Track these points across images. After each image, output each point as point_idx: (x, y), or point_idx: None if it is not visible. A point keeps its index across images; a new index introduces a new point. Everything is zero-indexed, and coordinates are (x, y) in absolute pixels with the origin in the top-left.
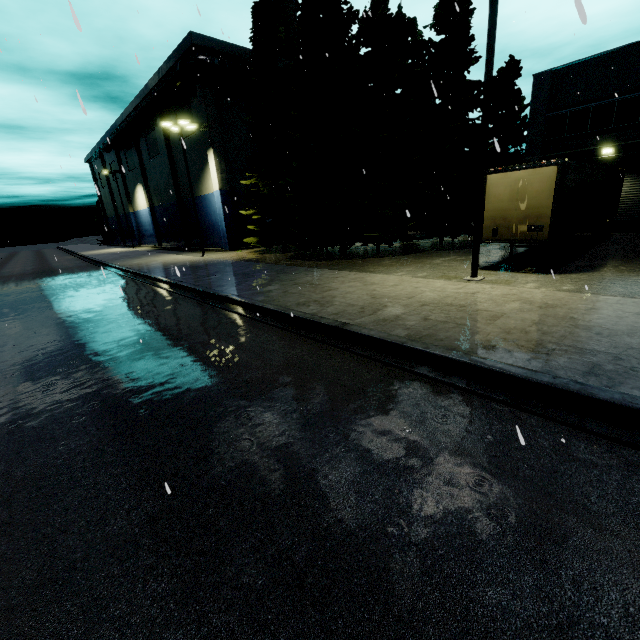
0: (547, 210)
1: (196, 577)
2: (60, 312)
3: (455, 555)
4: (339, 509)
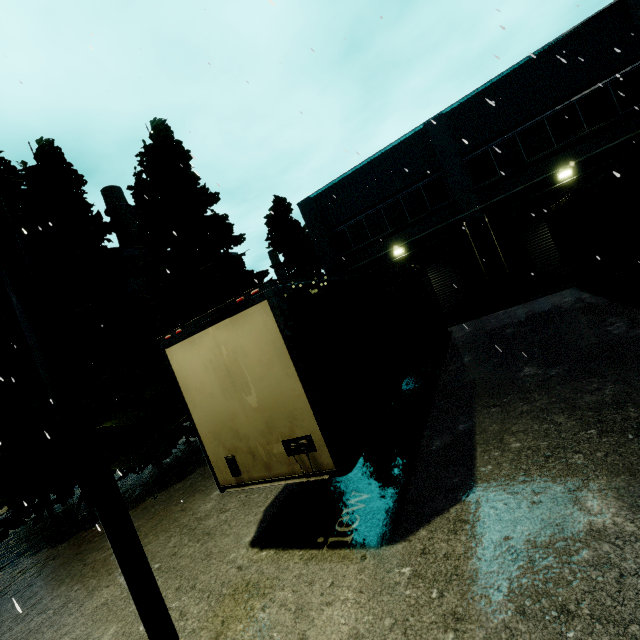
0: (299, 399)
1: None
2: None
3: None
4: None
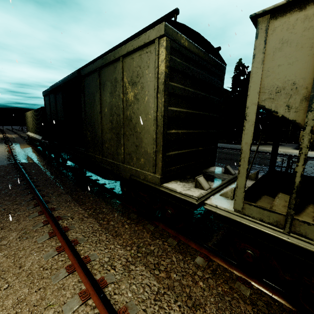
0: None
1: None
2: None
3: None
4: None
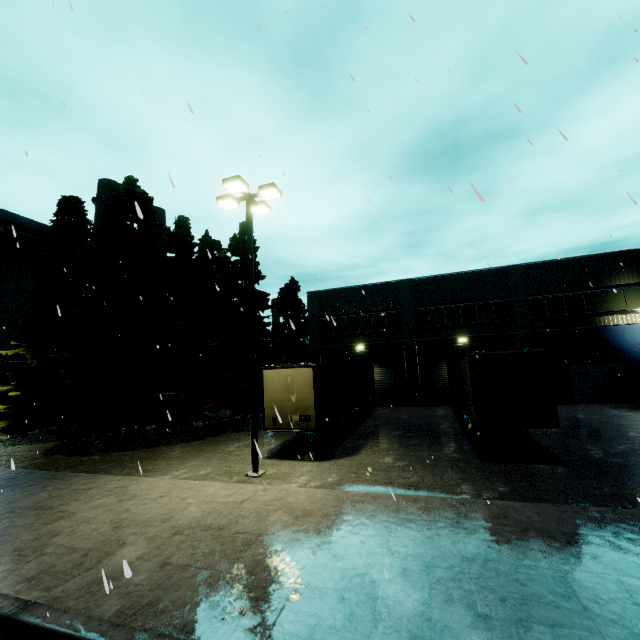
0: (311, 402)
1: None
2: None
3: None
4: None
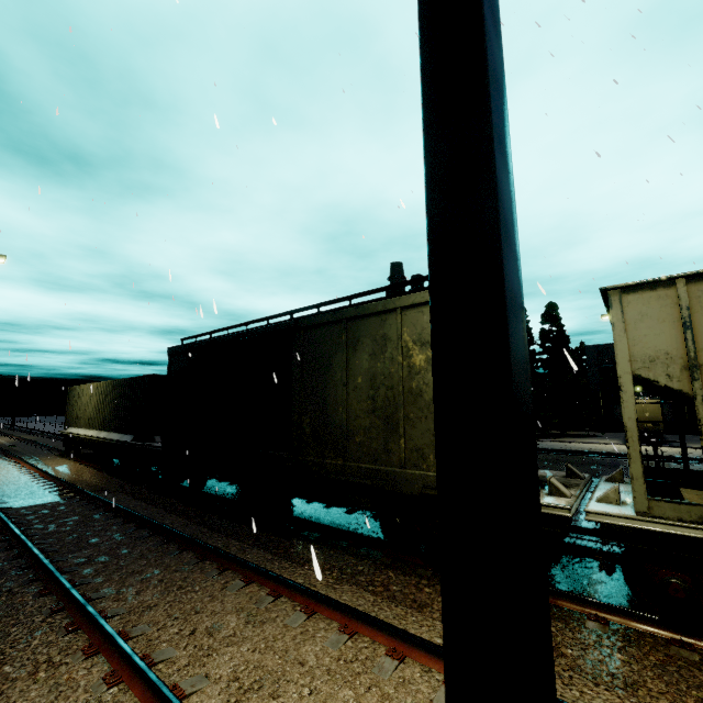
0: (660, 417)
1: None
2: None
3: None
4: None
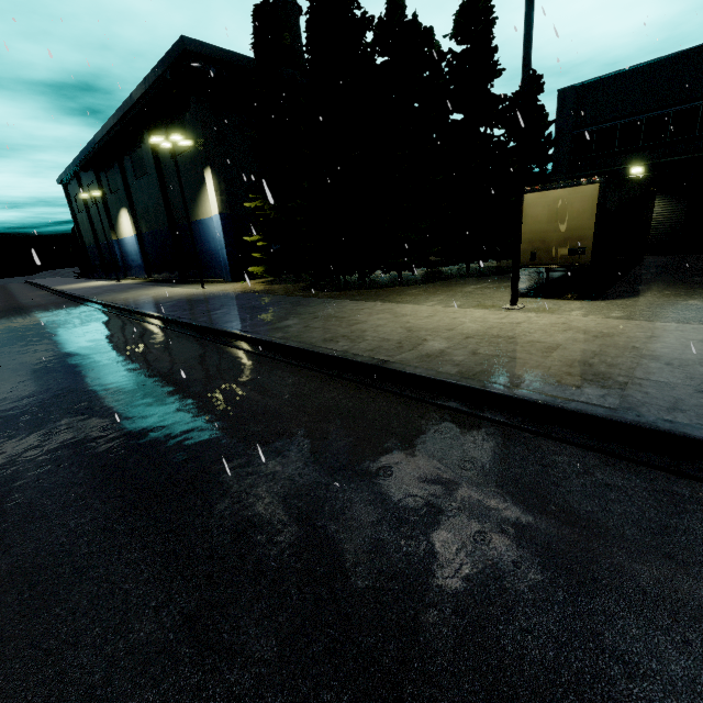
0: (589, 231)
1: (260, 697)
2: (37, 357)
3: (580, 642)
4: (425, 590)
